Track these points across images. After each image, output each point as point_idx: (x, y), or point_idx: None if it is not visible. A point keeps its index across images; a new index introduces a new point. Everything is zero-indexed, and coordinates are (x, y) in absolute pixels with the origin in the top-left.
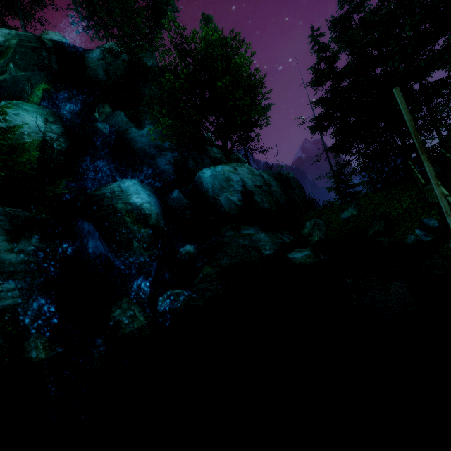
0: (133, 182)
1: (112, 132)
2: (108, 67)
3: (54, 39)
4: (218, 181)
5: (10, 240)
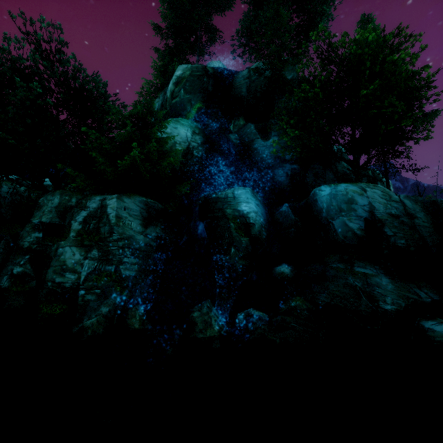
0: (246, 191)
1: (240, 142)
2: (250, 84)
3: (215, 66)
4: (336, 201)
5: (143, 225)
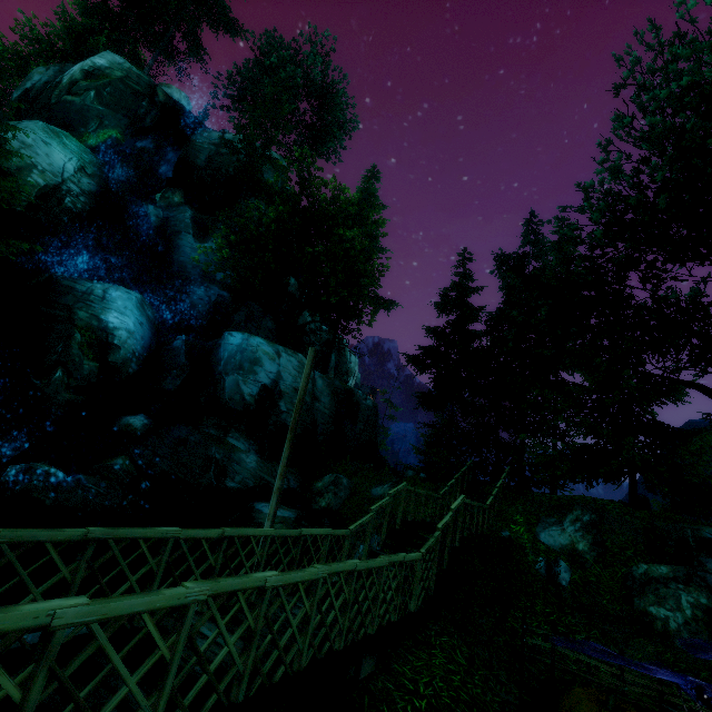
0: (129, 296)
1: (162, 225)
2: (216, 156)
3: (174, 96)
4: (240, 354)
5: None
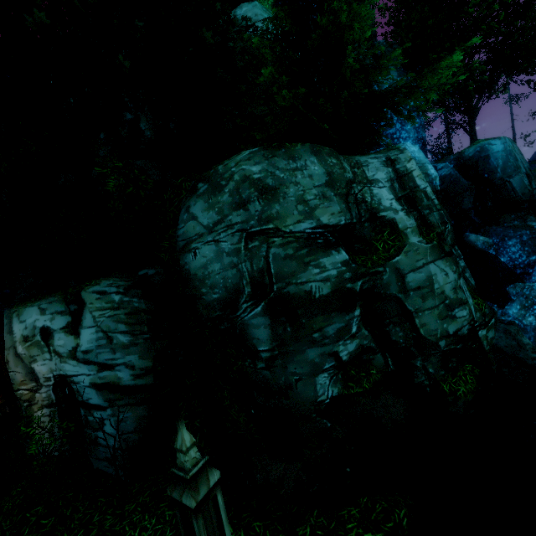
0: (417, 147)
1: None
2: None
3: None
4: (511, 157)
5: None
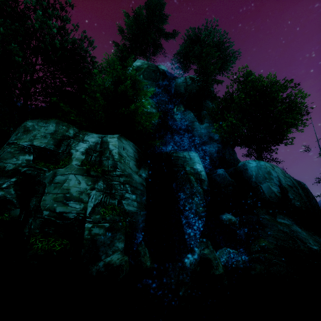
0: (196, 155)
1: (182, 121)
2: (187, 87)
3: (162, 68)
4: (261, 172)
5: (137, 166)
